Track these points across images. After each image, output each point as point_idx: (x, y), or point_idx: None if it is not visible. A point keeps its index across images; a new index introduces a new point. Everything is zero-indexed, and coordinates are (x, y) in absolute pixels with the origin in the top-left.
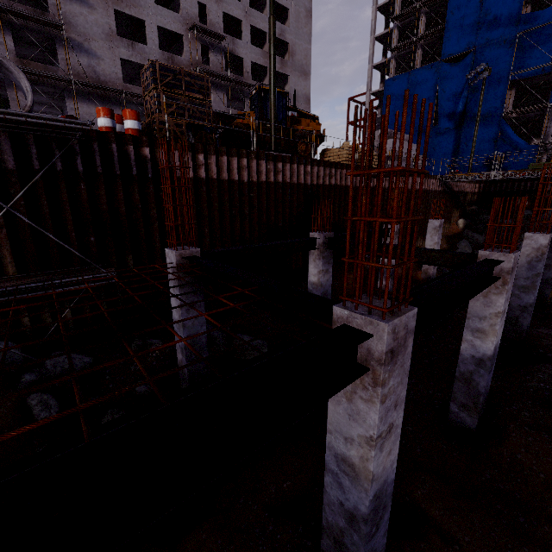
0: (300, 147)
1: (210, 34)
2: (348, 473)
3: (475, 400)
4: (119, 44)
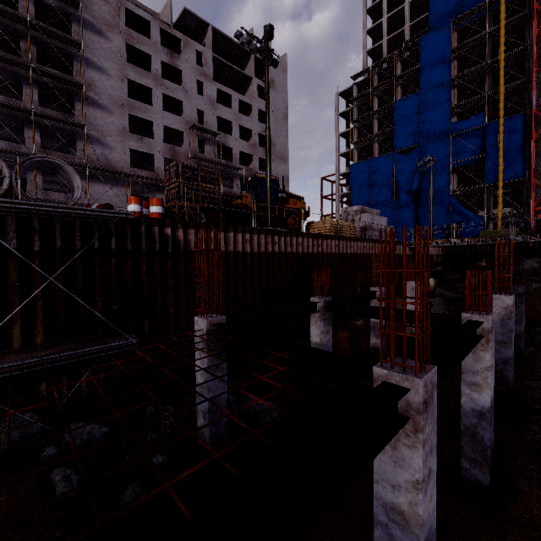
0: (290, 222)
1: (207, 132)
2: (398, 521)
3: (483, 454)
4: (130, 138)
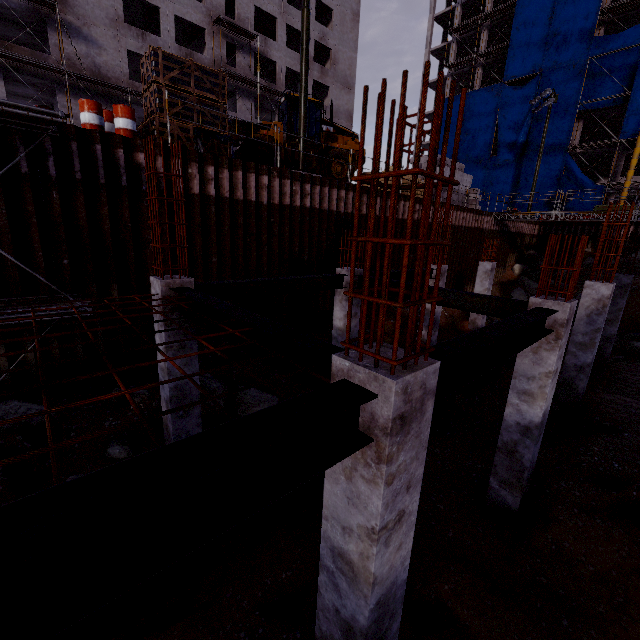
0: (335, 169)
1: (238, 31)
2: (346, 572)
3: (519, 476)
4: (126, 33)
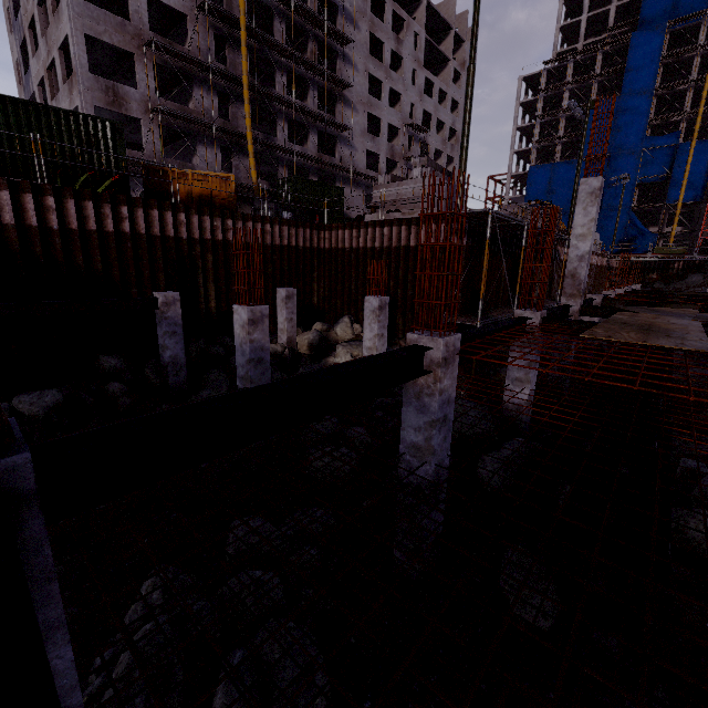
0: None
1: (417, 129)
2: None
3: None
4: (367, 138)
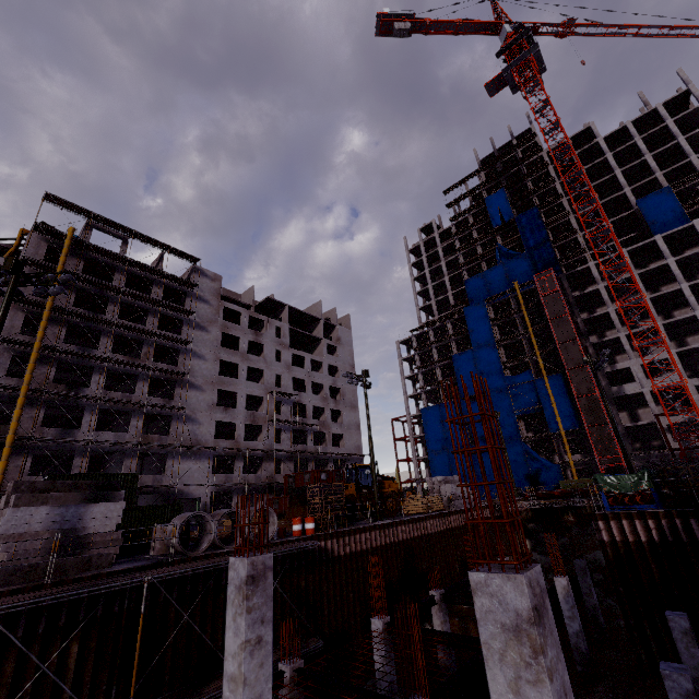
0: (388, 504)
1: (284, 394)
2: None
3: None
4: (217, 411)
